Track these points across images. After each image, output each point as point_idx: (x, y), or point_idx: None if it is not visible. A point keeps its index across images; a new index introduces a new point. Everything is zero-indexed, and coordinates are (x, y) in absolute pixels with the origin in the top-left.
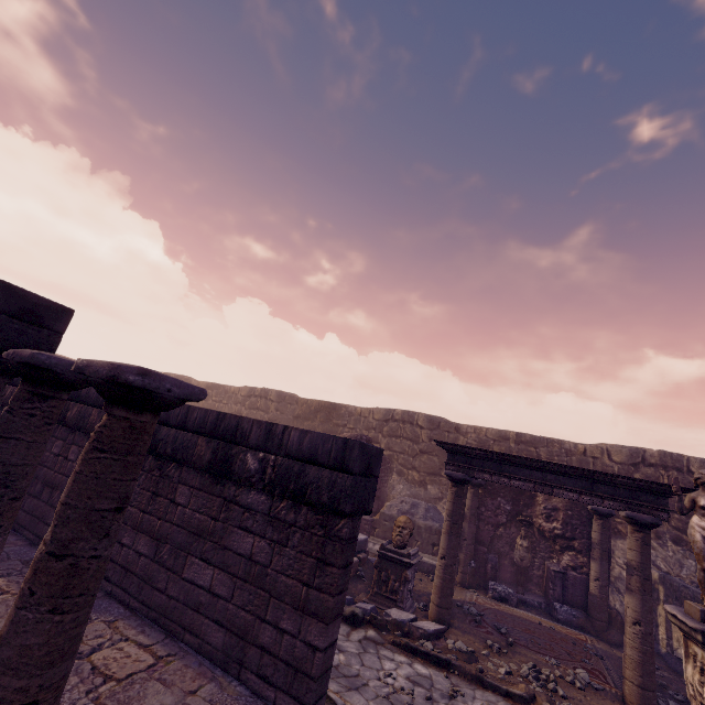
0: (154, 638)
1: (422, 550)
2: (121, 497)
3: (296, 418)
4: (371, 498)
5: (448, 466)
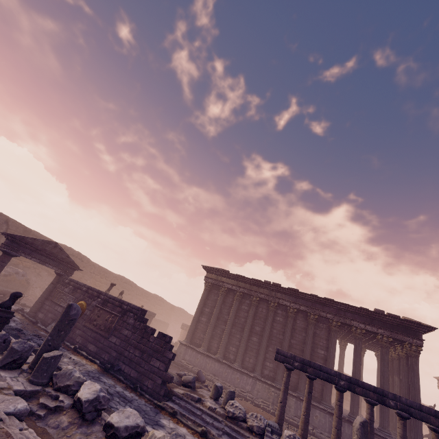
0: None
1: None
2: None
3: None
4: None
5: None
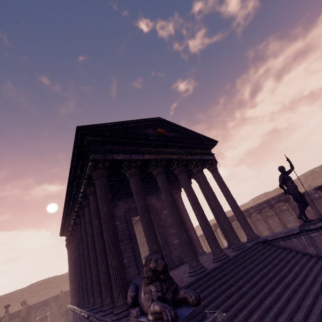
0: None
1: None
2: None
3: None
4: None
5: None
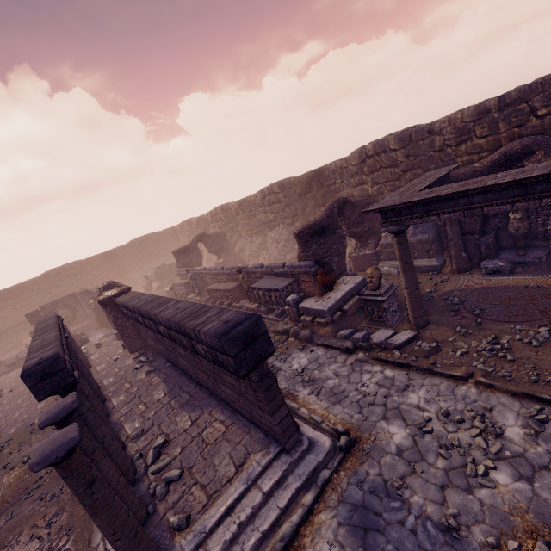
0: (227, 415)
1: (420, 258)
2: (86, 483)
3: (300, 196)
4: (268, 346)
5: (384, 224)
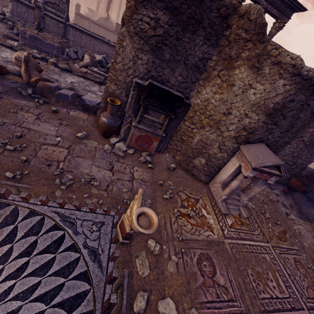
0: None
1: None
2: None
3: None
4: None
5: None
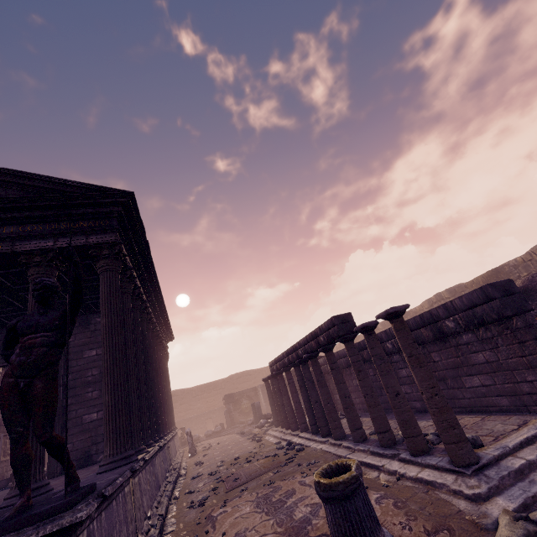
0: (476, 415)
1: None
2: (412, 339)
3: None
4: (525, 303)
5: None
